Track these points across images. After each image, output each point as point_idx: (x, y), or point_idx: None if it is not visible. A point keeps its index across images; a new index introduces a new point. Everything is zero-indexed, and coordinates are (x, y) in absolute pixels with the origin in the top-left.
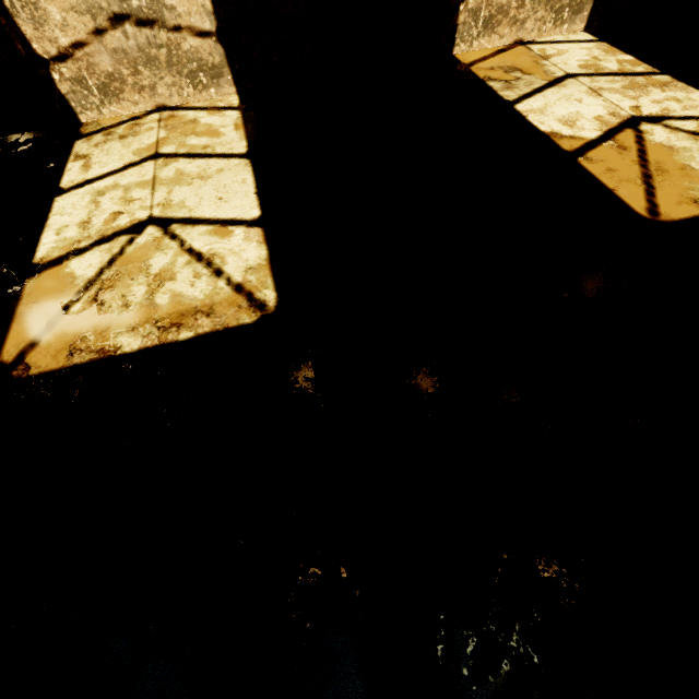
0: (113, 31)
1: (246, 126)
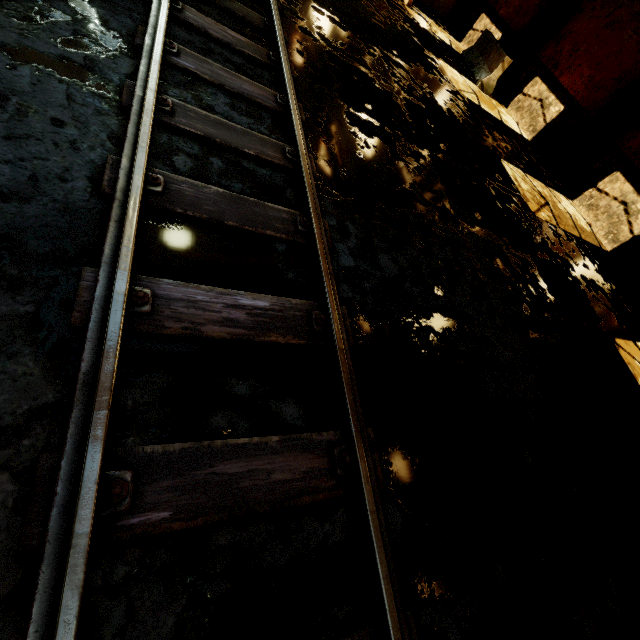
0: None
1: None
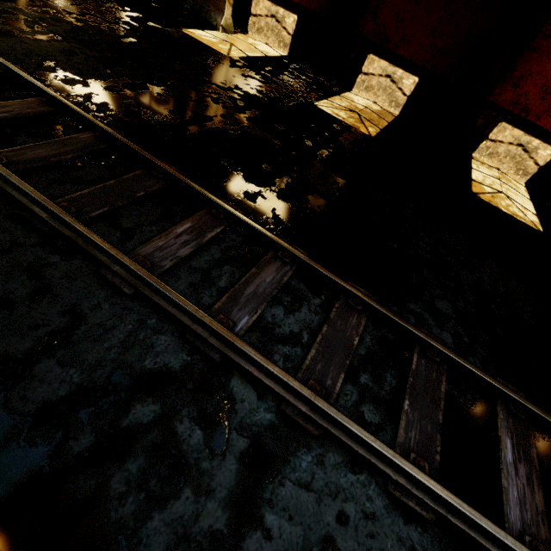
0: (514, 146)
1: (528, 193)
